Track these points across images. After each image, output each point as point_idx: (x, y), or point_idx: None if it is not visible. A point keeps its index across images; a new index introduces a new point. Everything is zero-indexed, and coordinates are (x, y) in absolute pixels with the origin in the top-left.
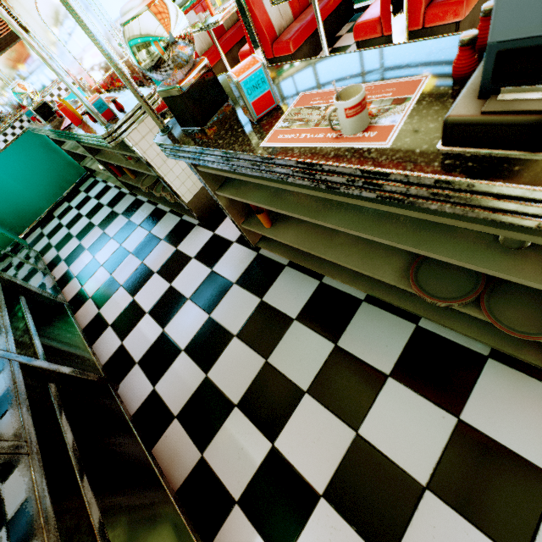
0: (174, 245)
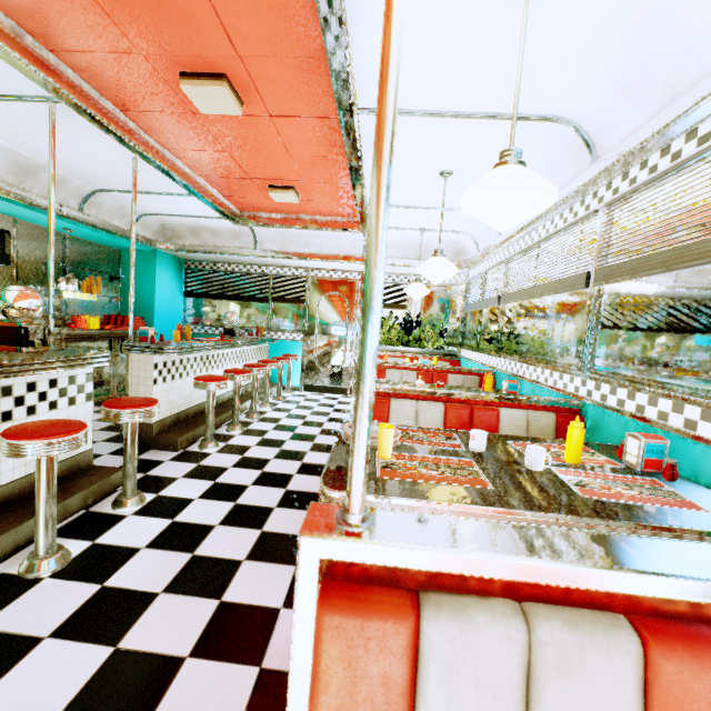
0: (107, 439)
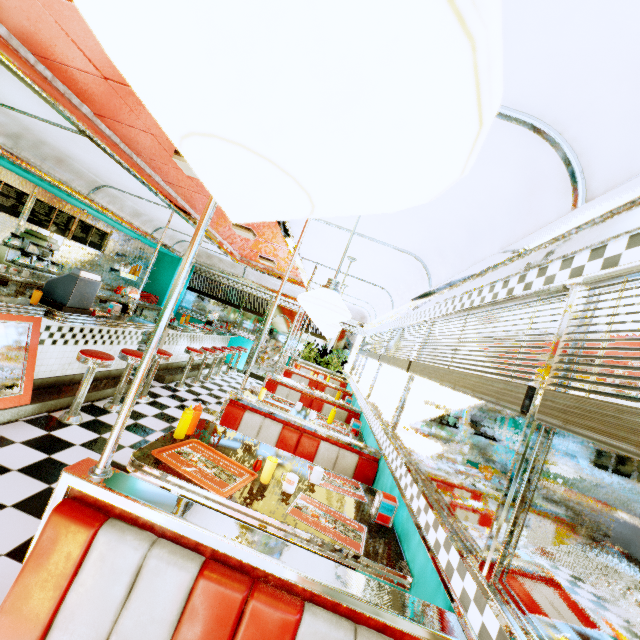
0: None
